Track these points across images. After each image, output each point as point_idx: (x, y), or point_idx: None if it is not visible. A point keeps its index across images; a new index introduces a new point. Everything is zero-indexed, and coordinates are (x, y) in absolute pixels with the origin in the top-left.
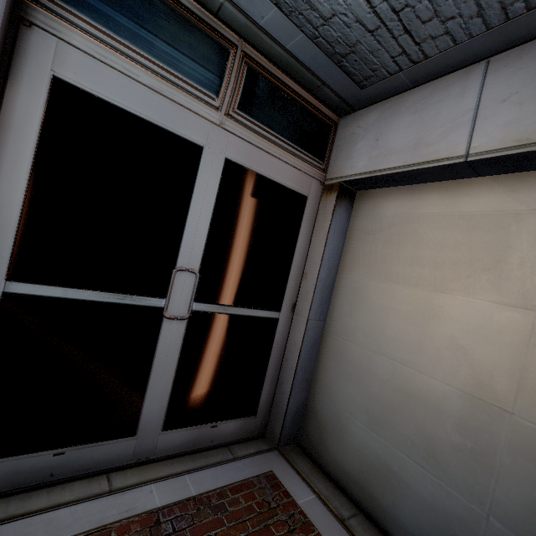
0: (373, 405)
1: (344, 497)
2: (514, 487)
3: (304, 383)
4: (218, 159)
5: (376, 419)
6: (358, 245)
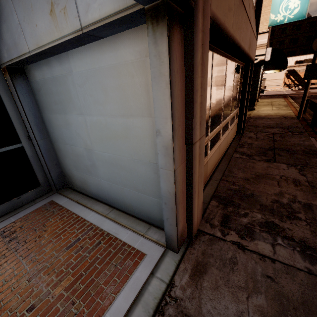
0: (74, 163)
1: (81, 194)
2: (100, 169)
3: (55, 166)
4: None
5: (76, 167)
6: (39, 98)
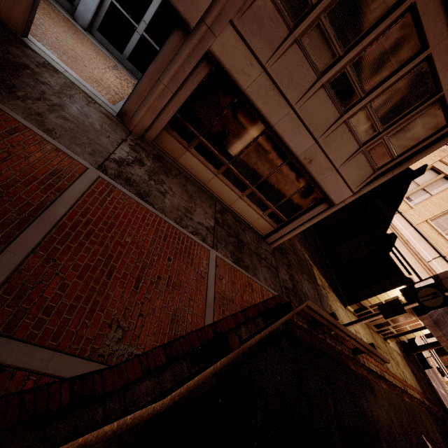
0: None
1: None
2: None
3: None
4: None
5: None
6: None
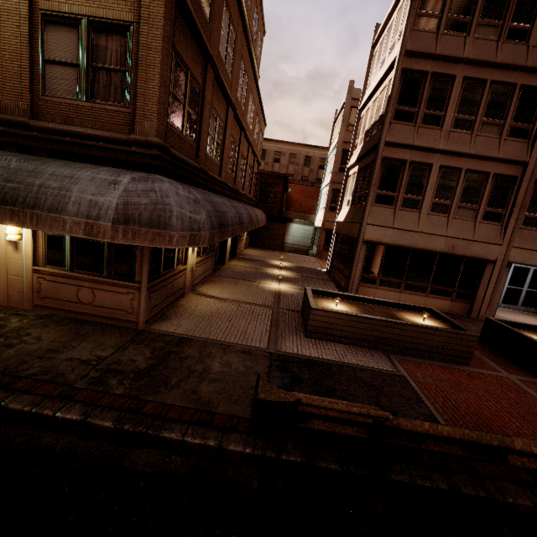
0: None
1: None
2: None
3: None
4: (532, 269)
5: None
6: None
